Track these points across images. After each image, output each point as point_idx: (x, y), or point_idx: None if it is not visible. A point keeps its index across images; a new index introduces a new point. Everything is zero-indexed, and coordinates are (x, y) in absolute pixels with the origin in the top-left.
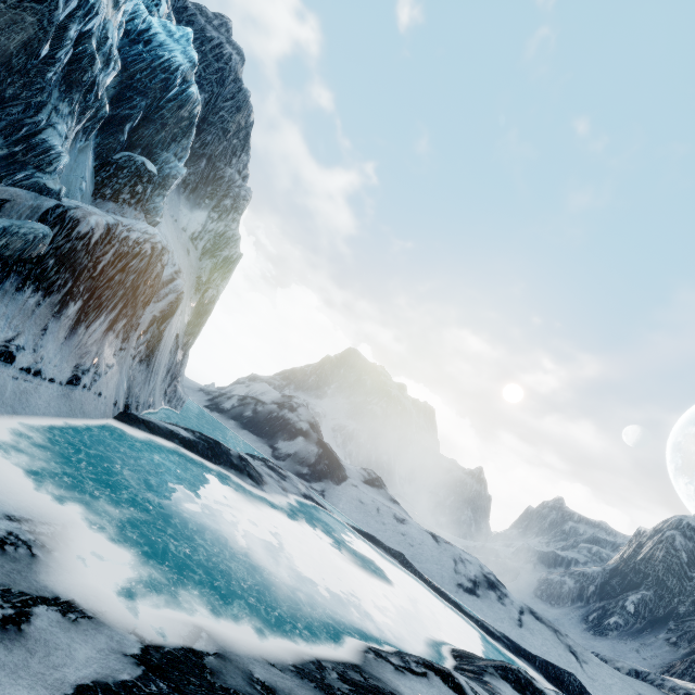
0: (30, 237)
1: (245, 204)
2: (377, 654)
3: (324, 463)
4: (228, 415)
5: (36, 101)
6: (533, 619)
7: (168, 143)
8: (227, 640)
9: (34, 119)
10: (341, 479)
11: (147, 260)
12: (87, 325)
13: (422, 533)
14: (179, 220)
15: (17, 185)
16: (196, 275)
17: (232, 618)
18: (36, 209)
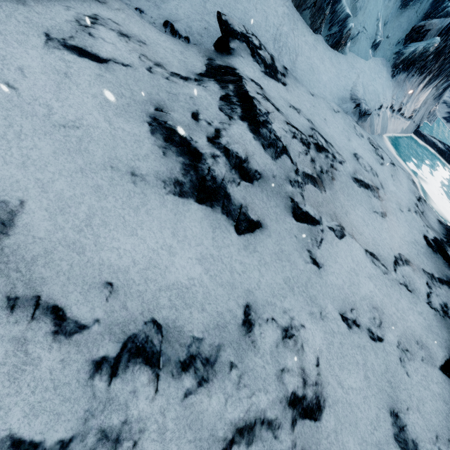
0: (431, 48)
1: None
2: None
3: None
4: None
5: None
6: None
7: None
8: None
9: None
10: None
11: None
12: (427, 86)
13: None
14: None
15: (436, 17)
16: None
17: None
18: (439, 29)
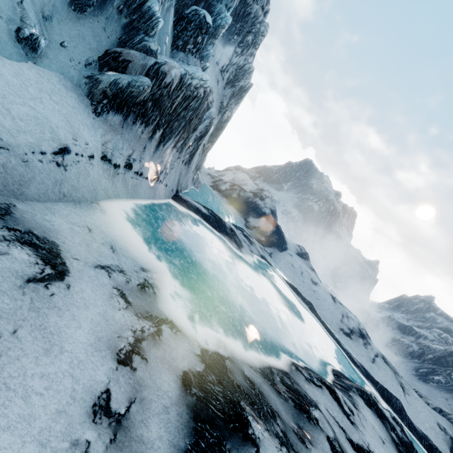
0: (141, 88)
1: (262, 39)
2: (296, 368)
3: (275, 237)
4: (223, 194)
5: None
6: (383, 362)
7: None
8: (231, 349)
9: None
10: (283, 249)
11: (200, 101)
12: (164, 144)
13: (326, 294)
14: (215, 55)
15: (135, 48)
16: (220, 100)
17: (231, 333)
18: (144, 66)
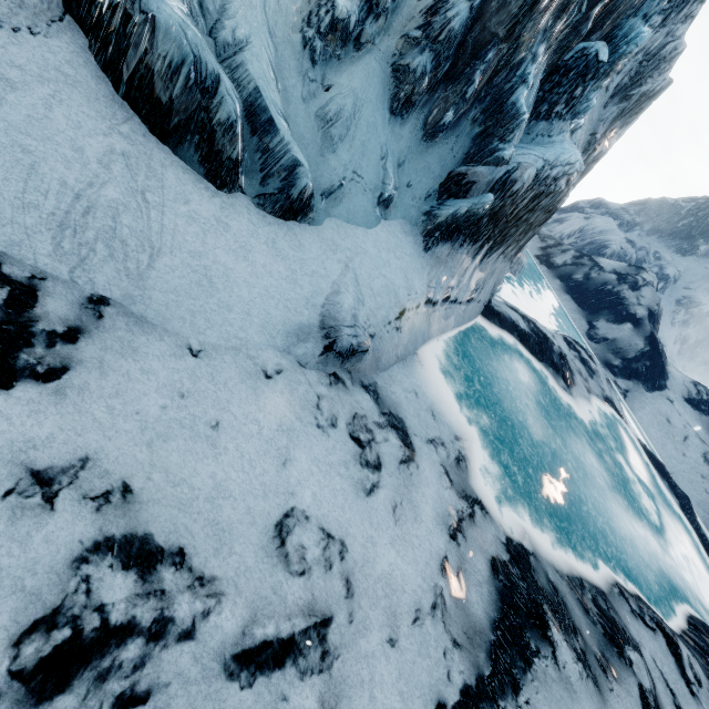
0: (480, 210)
1: None
2: (621, 592)
3: (643, 363)
4: (556, 272)
5: (519, 58)
6: None
7: (642, 1)
8: (536, 543)
9: (511, 83)
10: (656, 387)
11: (556, 195)
12: (489, 255)
13: None
14: None
15: (483, 162)
16: (590, 131)
17: (537, 523)
18: (490, 182)
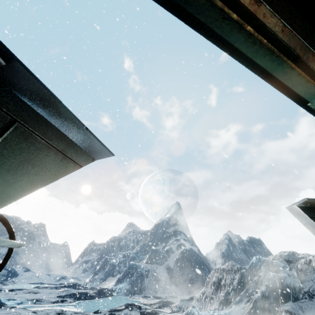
0: None
1: None
2: None
3: (10, 273)
4: None
5: None
6: (73, 278)
7: None
8: None
9: None
10: (17, 275)
11: None
12: None
13: (45, 275)
14: None
15: None
16: None
17: None
18: None
